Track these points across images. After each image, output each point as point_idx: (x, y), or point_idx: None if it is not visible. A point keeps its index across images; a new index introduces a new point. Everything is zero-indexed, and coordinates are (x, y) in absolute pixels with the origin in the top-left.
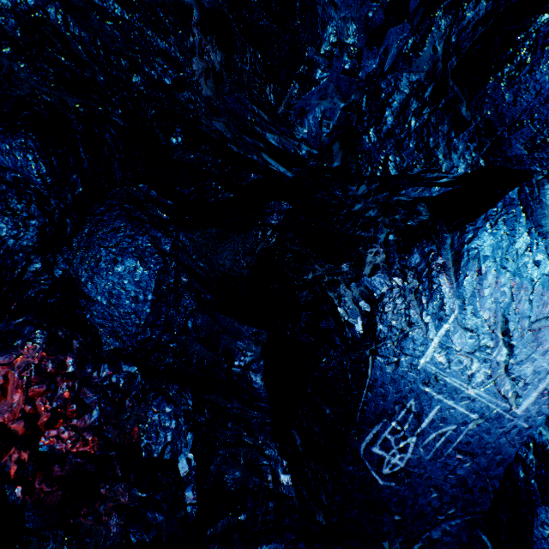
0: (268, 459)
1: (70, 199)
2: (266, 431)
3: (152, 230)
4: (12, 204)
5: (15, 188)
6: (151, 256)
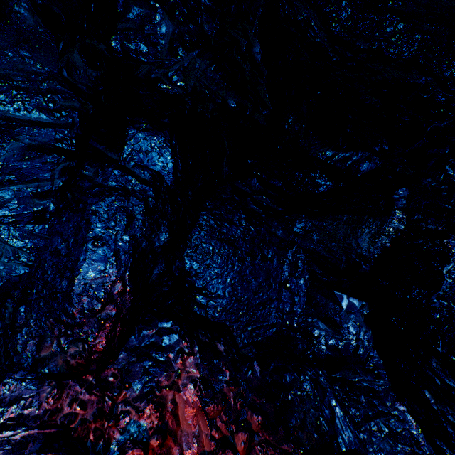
0: (403, 423)
1: (191, 195)
2: (390, 396)
3: (270, 220)
4: (149, 203)
5: (152, 186)
6: (274, 245)
